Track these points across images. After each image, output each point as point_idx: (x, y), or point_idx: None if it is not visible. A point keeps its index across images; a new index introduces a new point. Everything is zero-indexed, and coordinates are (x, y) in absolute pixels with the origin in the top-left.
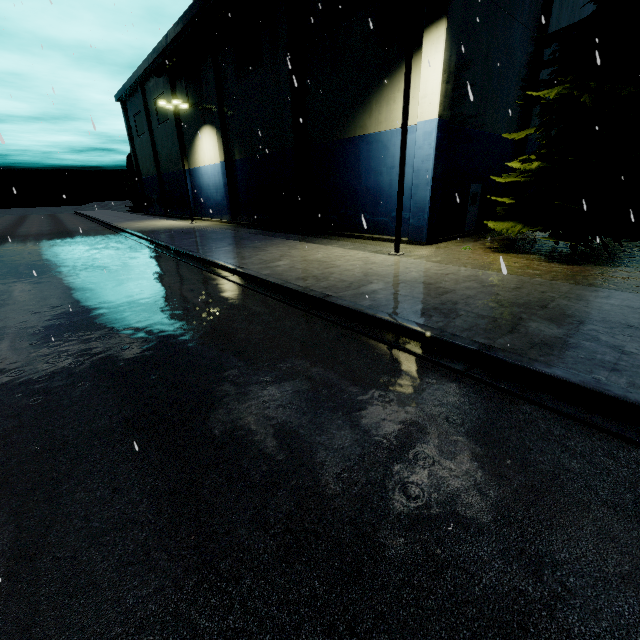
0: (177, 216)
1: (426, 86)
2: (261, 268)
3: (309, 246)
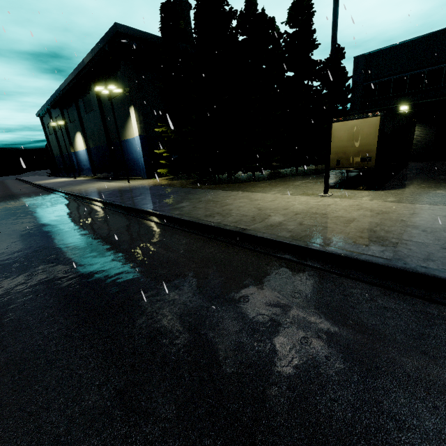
0: (72, 176)
1: (134, 125)
2: (69, 190)
3: (101, 183)
